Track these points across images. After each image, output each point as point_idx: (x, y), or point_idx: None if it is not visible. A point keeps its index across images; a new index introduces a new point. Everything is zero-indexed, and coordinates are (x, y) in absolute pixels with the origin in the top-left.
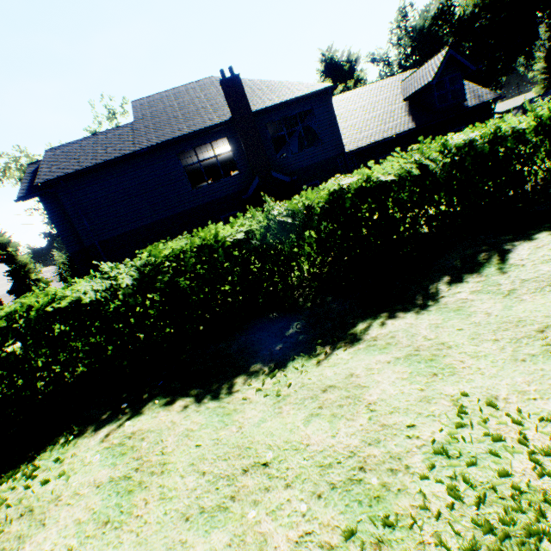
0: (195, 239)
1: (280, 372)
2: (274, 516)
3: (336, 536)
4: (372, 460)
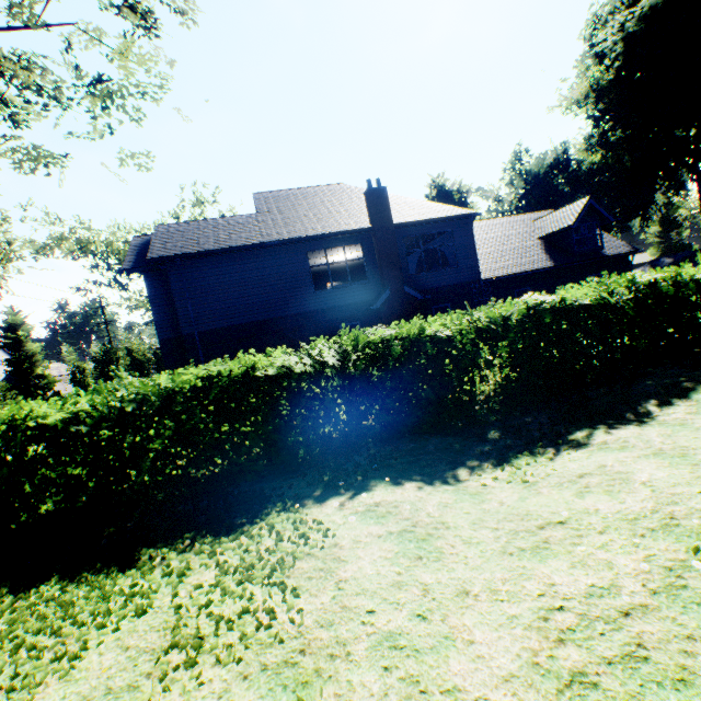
0: (403, 330)
1: (509, 466)
2: (604, 549)
3: (681, 554)
4: (678, 512)
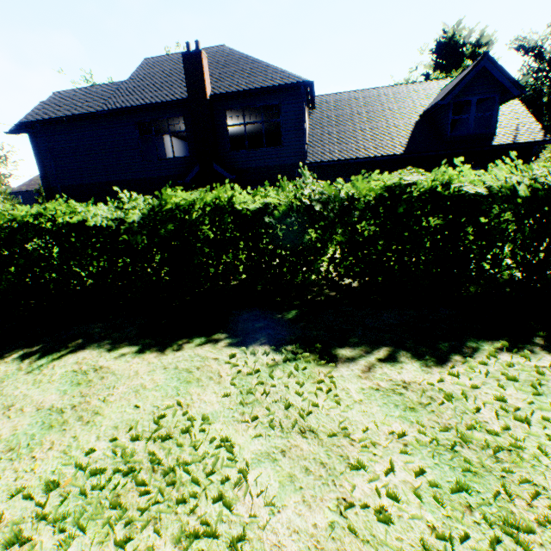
0: None
1: None
2: None
3: None
4: None
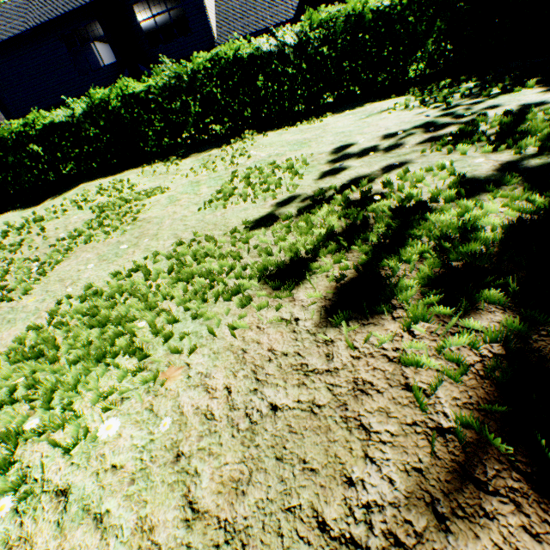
0: None
1: None
2: None
3: None
4: None
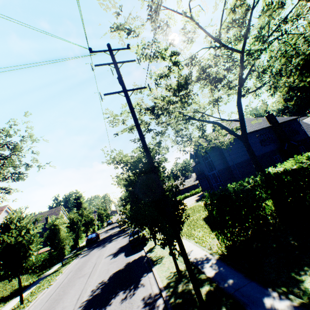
0: None
1: None
2: None
3: None
4: None
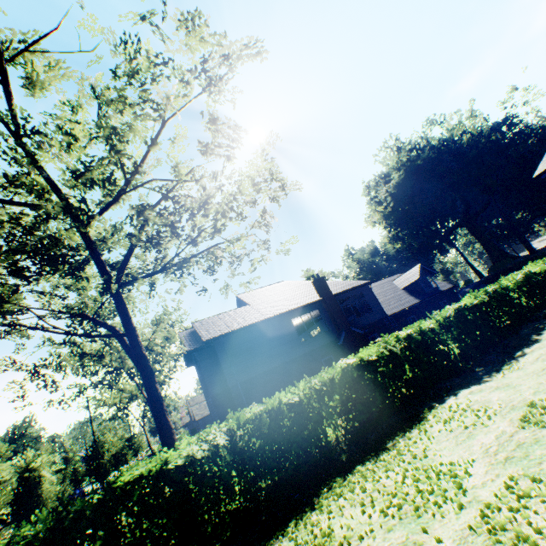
0: (414, 328)
1: (504, 369)
2: None
3: None
4: None
